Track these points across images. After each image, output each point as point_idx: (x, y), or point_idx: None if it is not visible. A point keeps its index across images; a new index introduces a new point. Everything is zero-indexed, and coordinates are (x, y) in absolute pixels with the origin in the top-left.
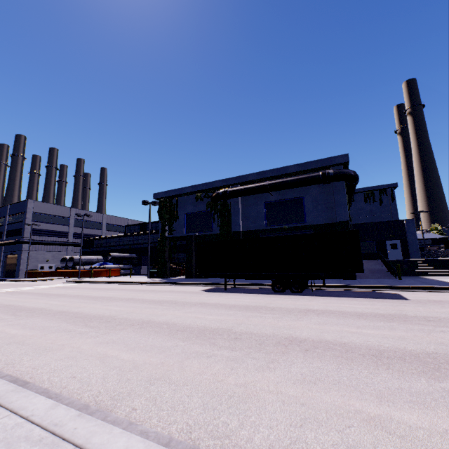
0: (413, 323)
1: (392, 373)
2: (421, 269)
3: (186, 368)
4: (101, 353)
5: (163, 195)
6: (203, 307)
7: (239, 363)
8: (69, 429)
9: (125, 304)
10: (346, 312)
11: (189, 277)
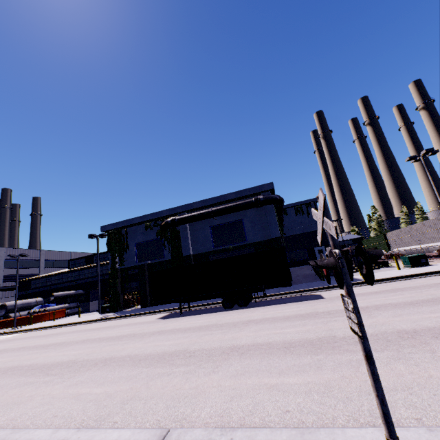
0: (319, 318)
1: (293, 356)
2: None
3: (152, 387)
4: (73, 394)
5: (111, 227)
6: (161, 335)
7: (193, 373)
8: (75, 439)
9: (83, 346)
10: (278, 317)
11: (145, 306)
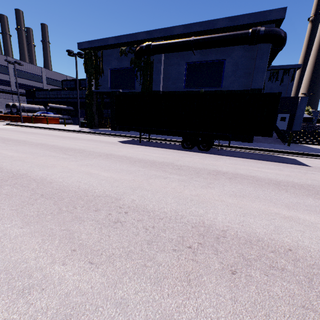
0: None
1: None
2: (302, 139)
3: None
4: None
5: (87, 45)
6: (106, 160)
7: None
8: None
9: (27, 150)
10: (260, 178)
11: (114, 129)
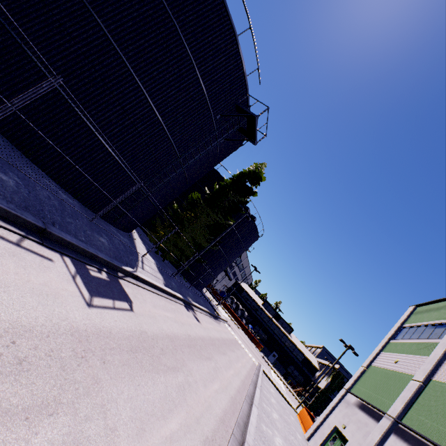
0: None
1: None
2: None
3: None
4: None
5: (345, 374)
6: None
7: None
8: None
9: None
10: None
11: None
